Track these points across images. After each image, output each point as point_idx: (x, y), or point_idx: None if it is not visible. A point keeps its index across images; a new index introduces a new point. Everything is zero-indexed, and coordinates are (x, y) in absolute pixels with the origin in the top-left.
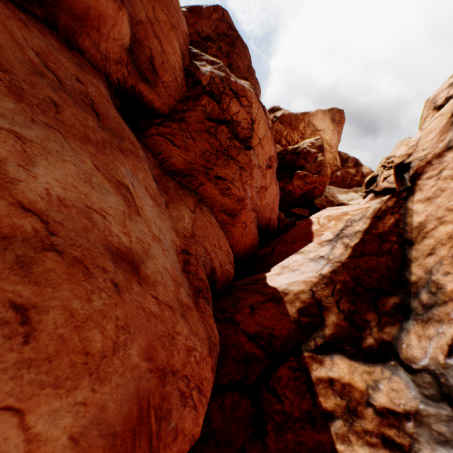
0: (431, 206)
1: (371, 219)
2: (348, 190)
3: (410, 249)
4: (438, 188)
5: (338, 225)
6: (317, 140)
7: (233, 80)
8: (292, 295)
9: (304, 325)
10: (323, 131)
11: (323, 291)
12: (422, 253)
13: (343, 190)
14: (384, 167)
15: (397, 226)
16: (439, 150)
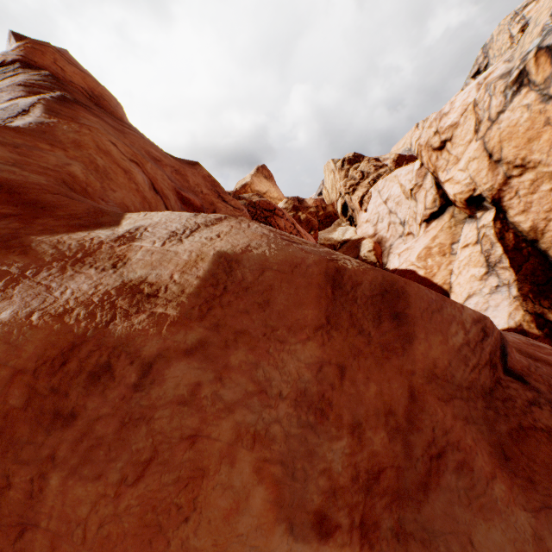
0: (530, 214)
1: (498, 242)
2: (331, 227)
3: (538, 245)
4: (525, 203)
5: (478, 259)
6: (287, 203)
7: (255, 200)
8: (523, 323)
9: (550, 334)
10: (268, 191)
11: (528, 305)
12: (550, 242)
13: (330, 230)
14: (348, 193)
15: (517, 237)
16: (501, 180)
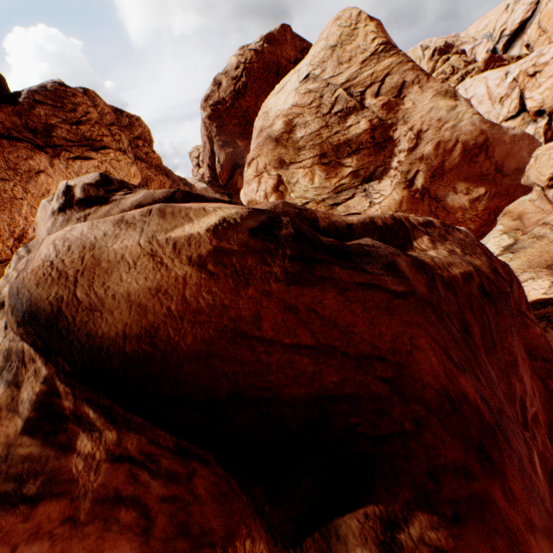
0: None
1: (542, 136)
2: None
3: None
4: None
5: None
6: None
7: None
8: None
9: None
10: None
11: None
12: None
13: None
14: None
15: (552, 134)
16: None
